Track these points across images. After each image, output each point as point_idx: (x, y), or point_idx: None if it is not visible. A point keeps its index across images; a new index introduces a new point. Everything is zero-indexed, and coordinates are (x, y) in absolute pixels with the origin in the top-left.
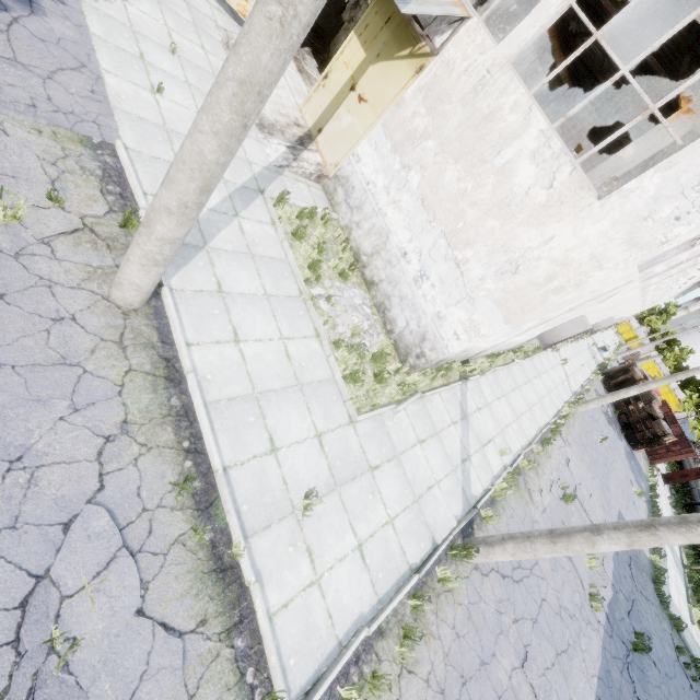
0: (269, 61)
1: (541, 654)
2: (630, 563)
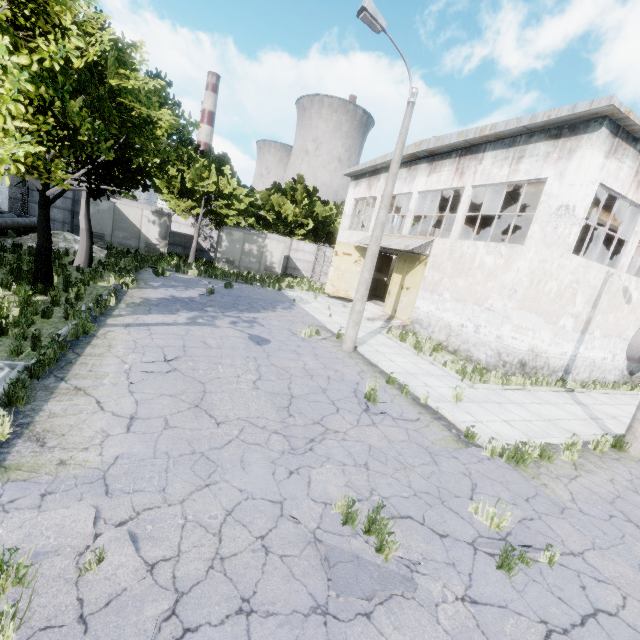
0: (375, 249)
1: None
2: None
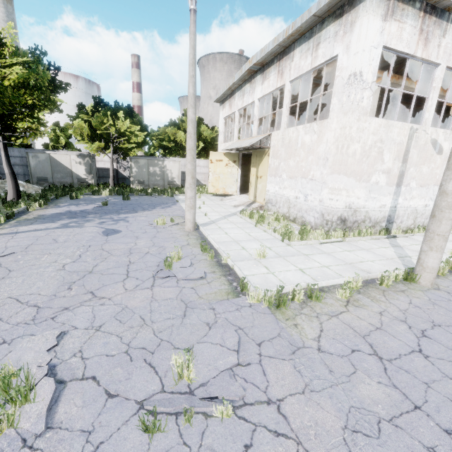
0: (191, 143)
1: None
2: None
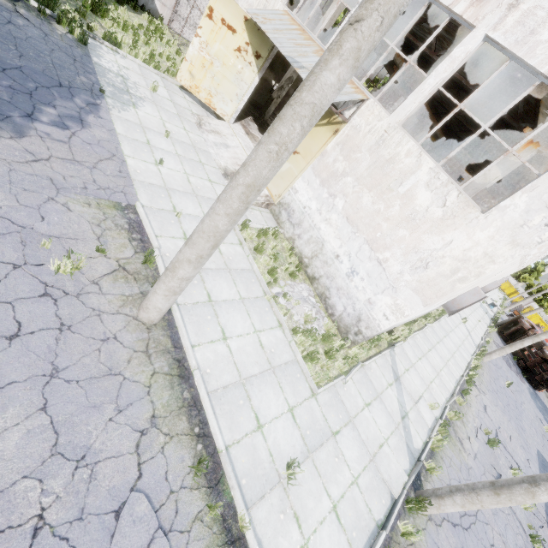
0: (267, 173)
1: None
2: None
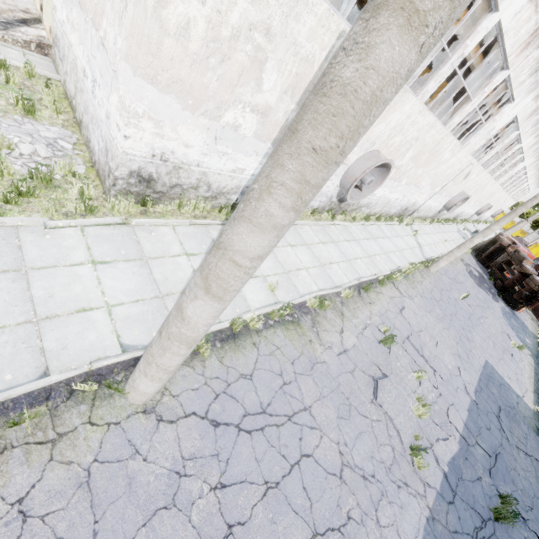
0: None
1: (273, 537)
2: (498, 414)
